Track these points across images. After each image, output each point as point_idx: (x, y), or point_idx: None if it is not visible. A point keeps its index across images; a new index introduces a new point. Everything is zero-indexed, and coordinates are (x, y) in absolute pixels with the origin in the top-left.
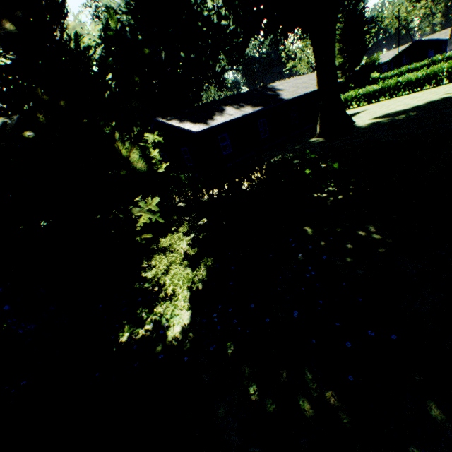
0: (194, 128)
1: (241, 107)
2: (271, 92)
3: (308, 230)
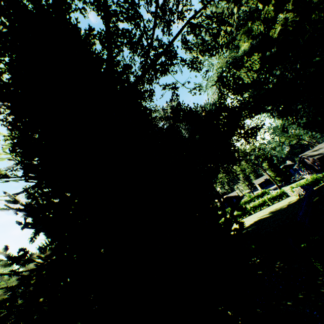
0: None
1: None
2: None
3: (260, 272)
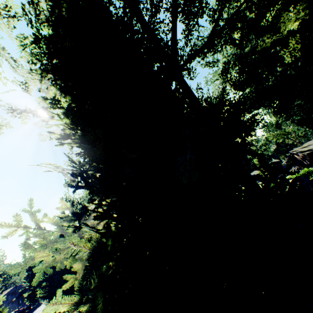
0: None
1: None
2: None
3: None
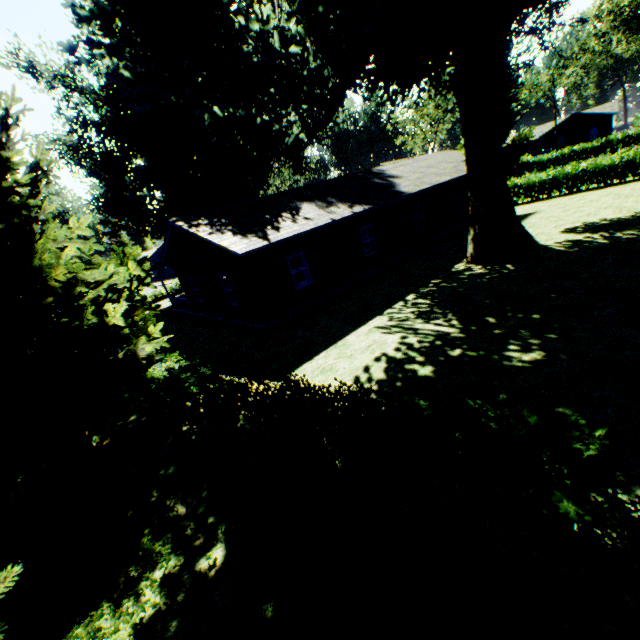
0: (237, 246)
1: (329, 205)
2: (380, 180)
3: None
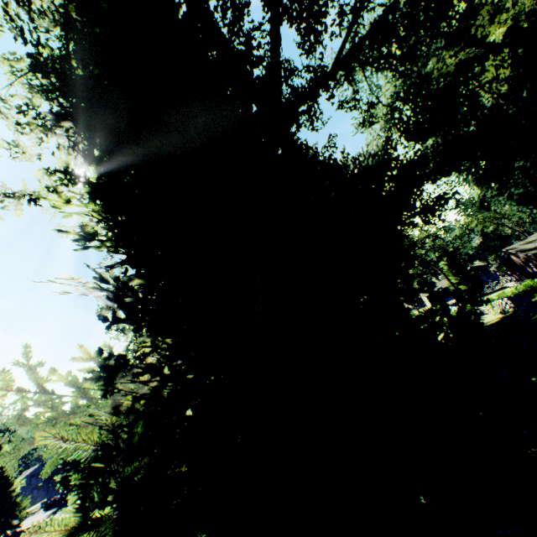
0: None
1: None
2: None
3: None
